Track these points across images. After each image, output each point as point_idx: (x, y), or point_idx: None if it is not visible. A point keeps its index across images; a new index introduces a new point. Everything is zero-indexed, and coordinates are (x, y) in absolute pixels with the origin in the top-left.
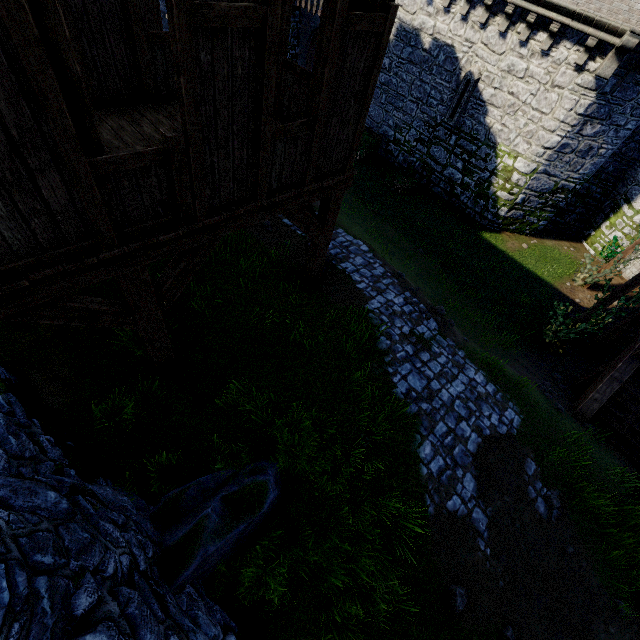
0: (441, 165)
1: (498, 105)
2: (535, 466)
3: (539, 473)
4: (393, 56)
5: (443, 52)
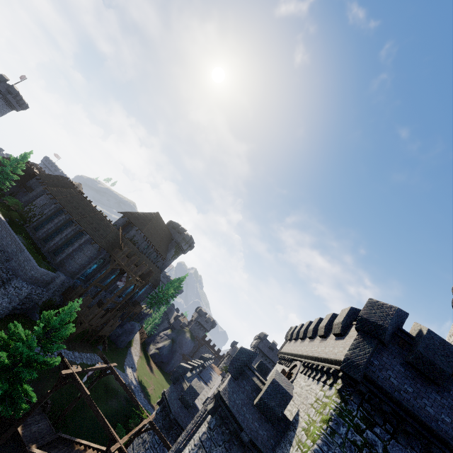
0: None
1: None
2: None
3: None
4: None
5: None
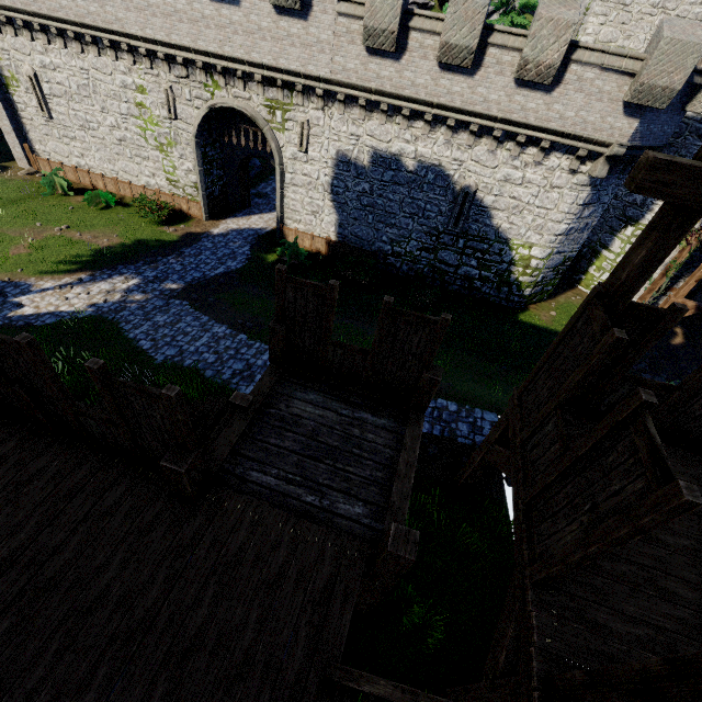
0: (453, 266)
1: (502, 208)
2: None
3: None
4: (373, 180)
5: (431, 171)
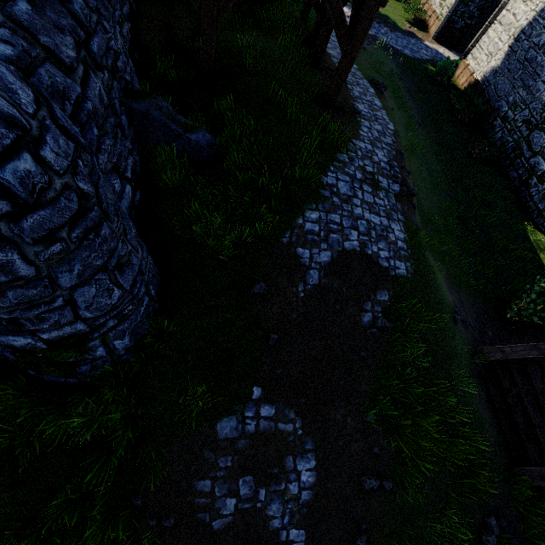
0: (532, 152)
1: None
2: (387, 299)
3: (386, 305)
4: None
5: None
